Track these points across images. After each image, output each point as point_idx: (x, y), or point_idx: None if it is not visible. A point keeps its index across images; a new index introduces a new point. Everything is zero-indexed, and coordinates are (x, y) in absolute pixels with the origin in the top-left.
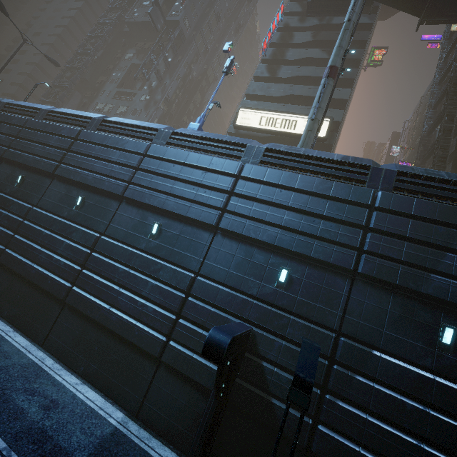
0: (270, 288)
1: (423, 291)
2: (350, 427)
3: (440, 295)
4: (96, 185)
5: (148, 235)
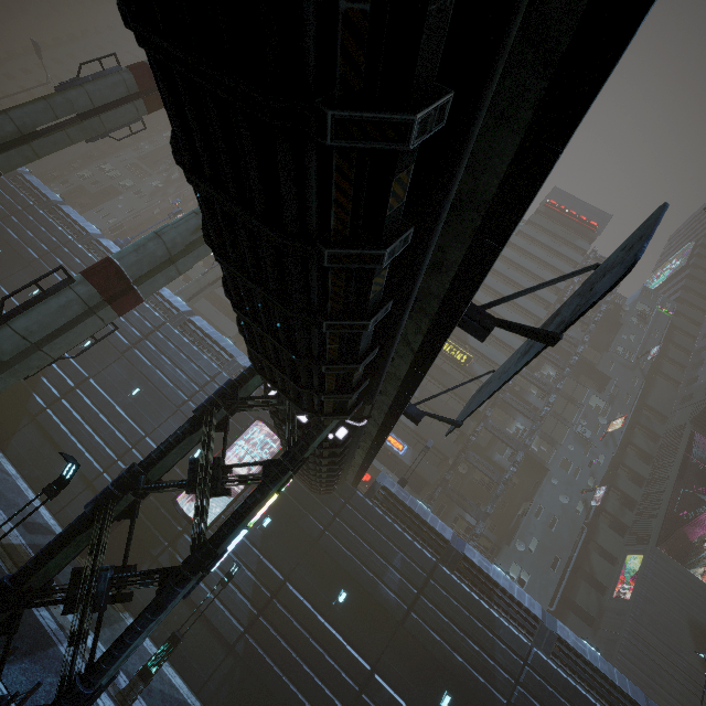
0: (77, 347)
1: (142, 371)
2: (62, 412)
3: (147, 375)
4: (16, 248)
5: (29, 294)
